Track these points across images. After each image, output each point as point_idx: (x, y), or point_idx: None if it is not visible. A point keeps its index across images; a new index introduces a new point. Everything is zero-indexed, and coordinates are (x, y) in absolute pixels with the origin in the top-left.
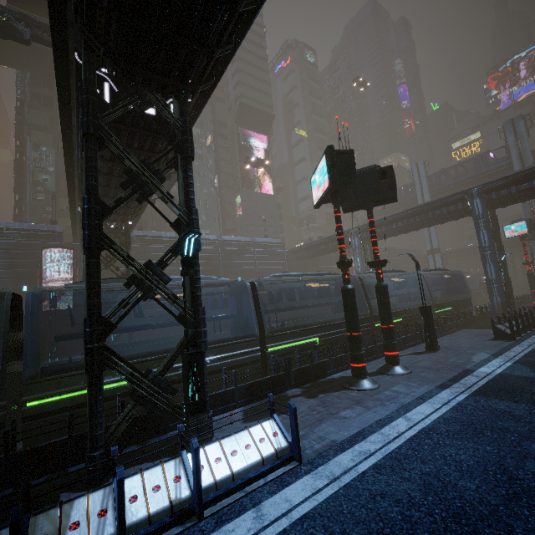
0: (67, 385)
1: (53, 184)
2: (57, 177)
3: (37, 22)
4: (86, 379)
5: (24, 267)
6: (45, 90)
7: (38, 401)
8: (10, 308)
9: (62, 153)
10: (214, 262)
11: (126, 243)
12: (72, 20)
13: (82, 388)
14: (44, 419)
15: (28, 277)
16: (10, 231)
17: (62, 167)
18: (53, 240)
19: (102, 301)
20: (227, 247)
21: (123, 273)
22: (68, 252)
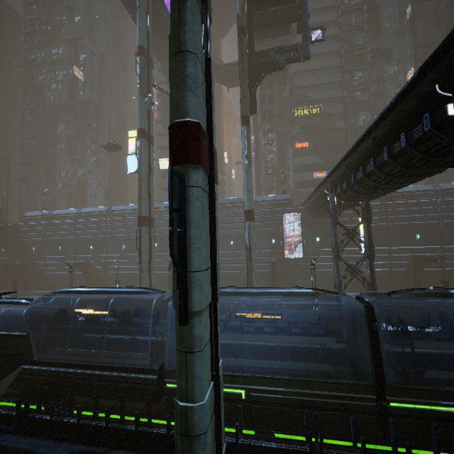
0: (417, 396)
1: (276, 160)
2: (277, 154)
3: (287, 48)
4: (433, 395)
5: (272, 226)
6: (268, 91)
7: (397, 403)
8: (366, 319)
9: (279, 135)
10: (430, 215)
11: (368, 218)
12: (449, 55)
13: (431, 403)
14: (402, 419)
15: (275, 234)
16: (263, 202)
17: (279, 146)
18: (286, 206)
19: (321, 252)
20: (448, 197)
21: (366, 245)
22: (297, 215)
